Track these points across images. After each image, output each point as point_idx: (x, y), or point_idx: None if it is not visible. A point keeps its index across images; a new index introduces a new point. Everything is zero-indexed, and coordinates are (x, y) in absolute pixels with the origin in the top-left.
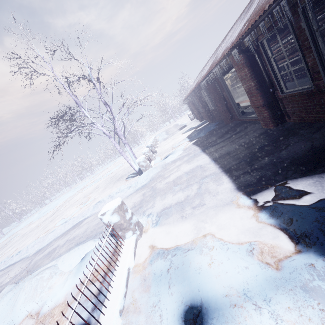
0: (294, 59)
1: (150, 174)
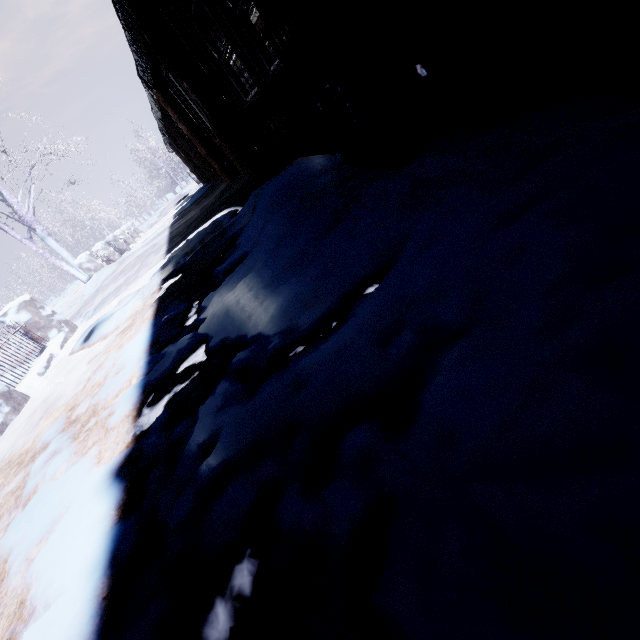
0: None
1: (100, 277)
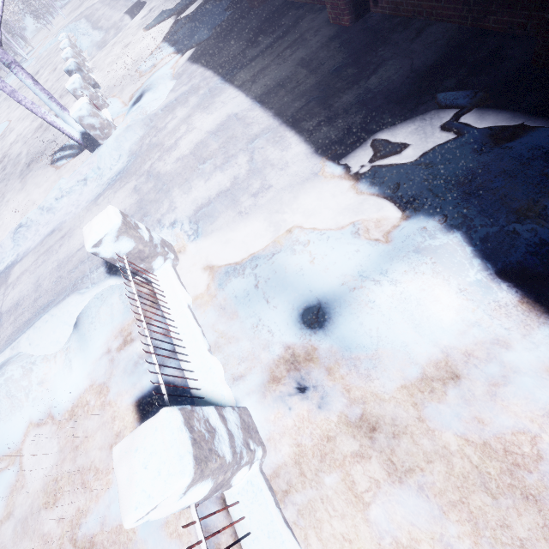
0: None
1: (123, 145)
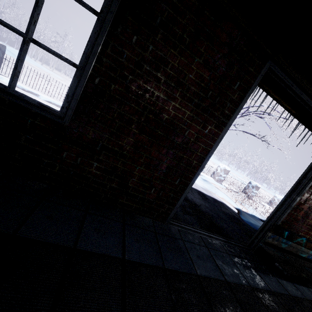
0: None
1: None
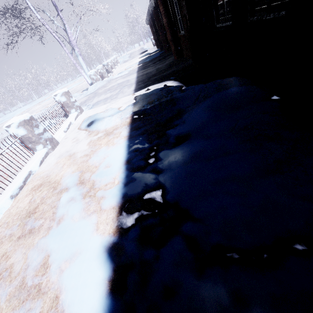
0: (220, 3)
1: (97, 85)
